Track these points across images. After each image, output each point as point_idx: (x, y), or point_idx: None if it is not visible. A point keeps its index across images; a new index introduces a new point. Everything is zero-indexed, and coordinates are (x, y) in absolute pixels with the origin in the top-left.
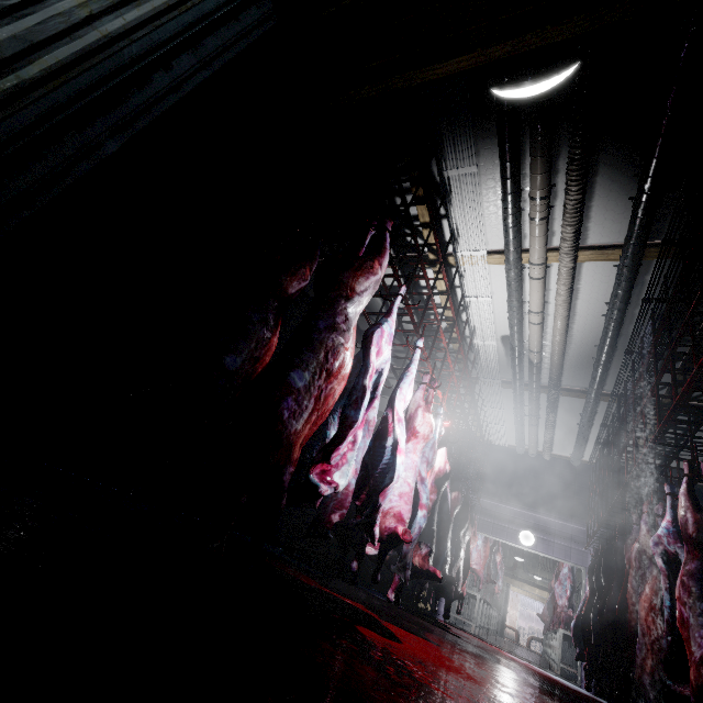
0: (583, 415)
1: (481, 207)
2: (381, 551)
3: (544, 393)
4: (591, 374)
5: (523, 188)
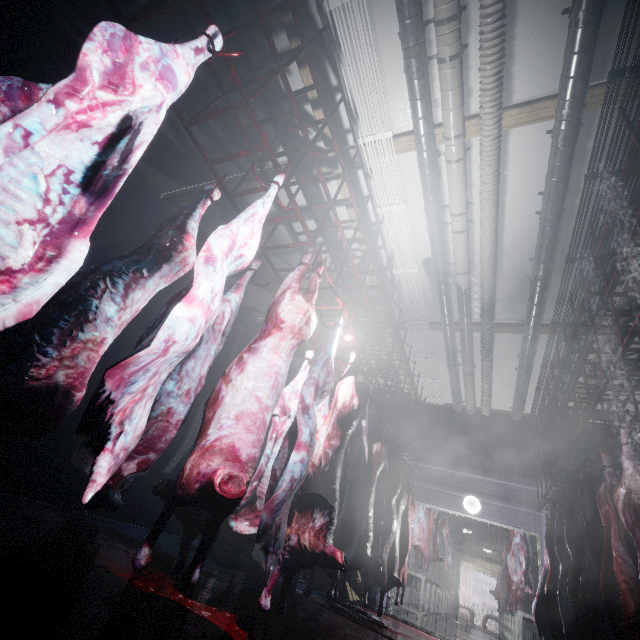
0: (522, 354)
1: (379, 64)
2: (208, 524)
3: (477, 333)
4: (527, 300)
5: (426, 20)
